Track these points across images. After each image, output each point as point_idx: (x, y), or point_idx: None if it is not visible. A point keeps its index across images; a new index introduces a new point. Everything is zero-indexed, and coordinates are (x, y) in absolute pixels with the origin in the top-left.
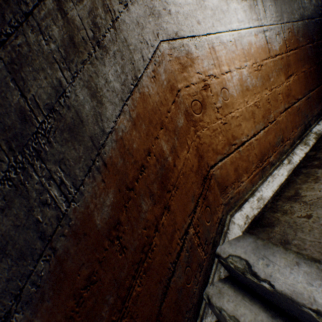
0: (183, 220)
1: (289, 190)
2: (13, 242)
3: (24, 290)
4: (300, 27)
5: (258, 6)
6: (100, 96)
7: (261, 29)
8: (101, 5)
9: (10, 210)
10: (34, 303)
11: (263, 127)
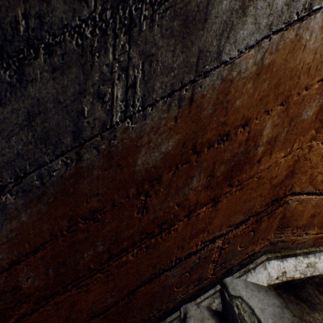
0: (220, 226)
1: None
2: (44, 117)
3: (28, 177)
4: None
5: None
6: (249, 0)
7: None
8: None
9: (62, 76)
10: (31, 197)
11: None
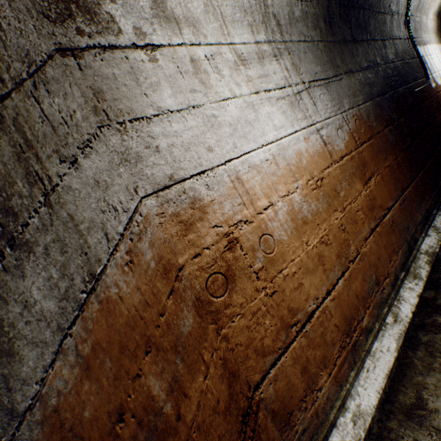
0: None
1: (406, 388)
2: None
3: None
4: (369, 109)
5: (303, 100)
6: (9, 340)
7: (314, 129)
8: (22, 176)
9: None
10: None
11: (342, 272)
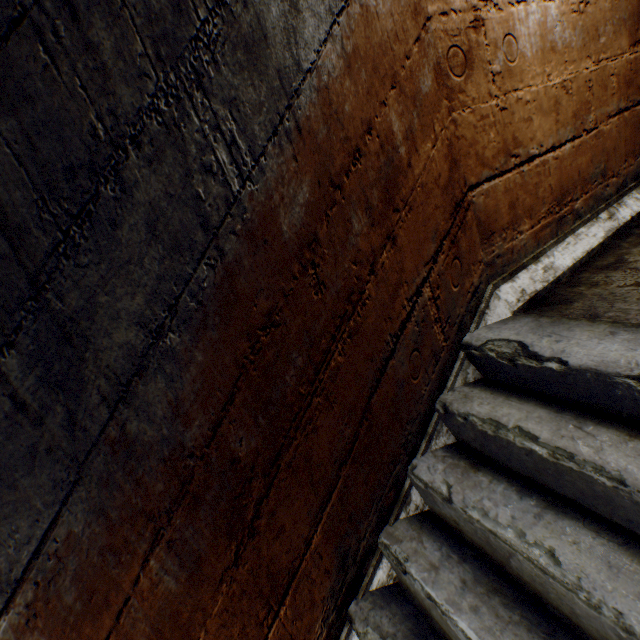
0: (415, 269)
1: (605, 258)
2: (165, 220)
3: (181, 302)
4: None
5: None
6: None
7: None
8: None
9: (160, 166)
10: (195, 326)
11: (572, 137)
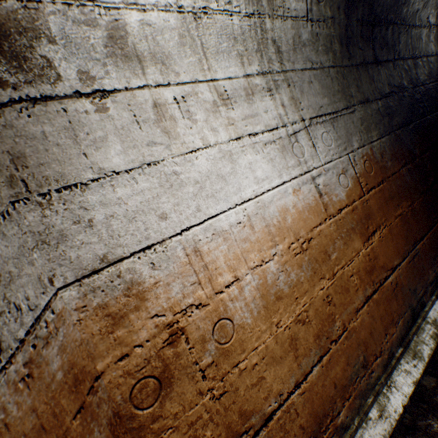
0: None
1: None
2: None
3: None
4: (385, 145)
5: (299, 142)
6: None
7: (308, 177)
8: None
9: None
10: None
11: (320, 356)
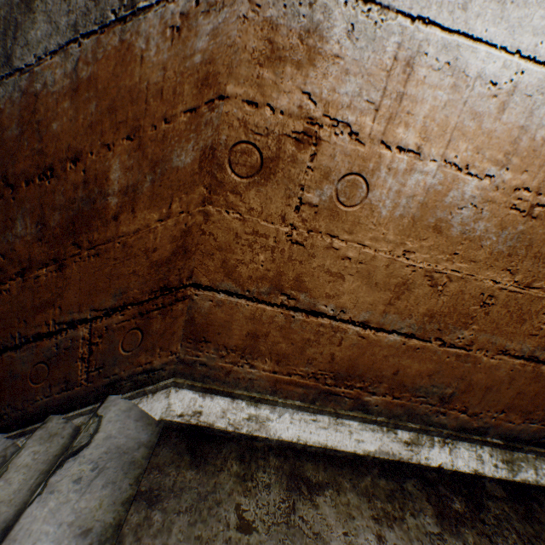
0: (79, 305)
1: (324, 470)
2: None
3: None
4: None
5: None
6: None
7: None
8: None
9: None
10: None
11: (411, 334)
